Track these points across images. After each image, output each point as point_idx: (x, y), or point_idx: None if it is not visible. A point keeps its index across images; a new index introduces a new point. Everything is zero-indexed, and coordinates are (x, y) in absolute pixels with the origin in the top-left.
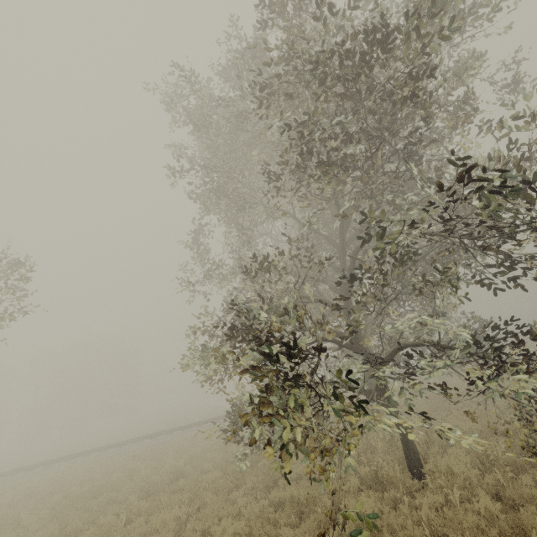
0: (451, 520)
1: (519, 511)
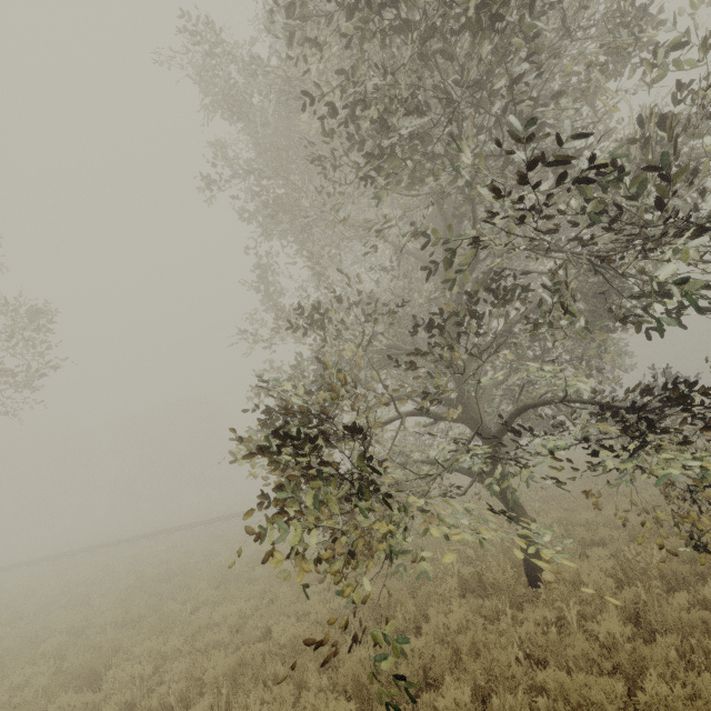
0: (554, 645)
1: (663, 637)
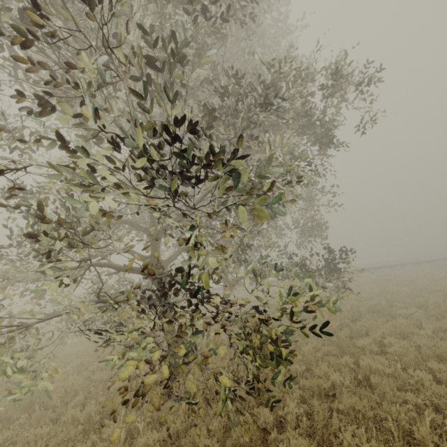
0: None
1: None
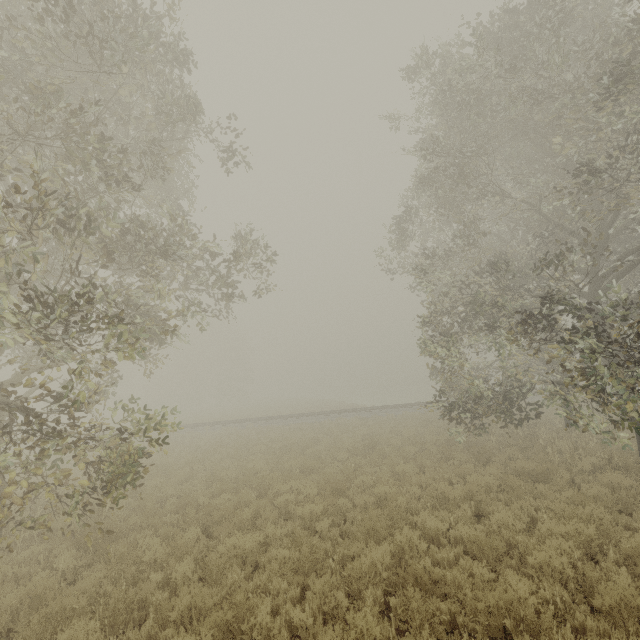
0: None
1: None
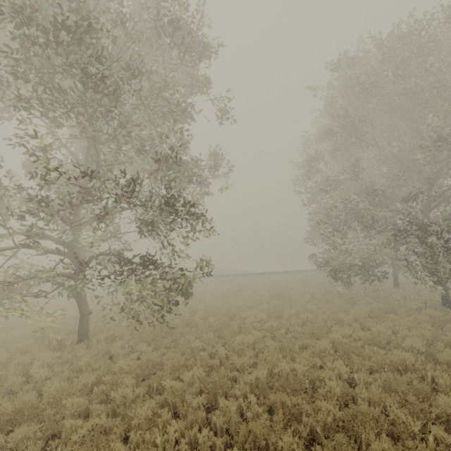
0: None
1: None
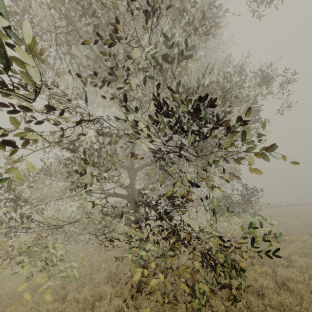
0: None
1: None
